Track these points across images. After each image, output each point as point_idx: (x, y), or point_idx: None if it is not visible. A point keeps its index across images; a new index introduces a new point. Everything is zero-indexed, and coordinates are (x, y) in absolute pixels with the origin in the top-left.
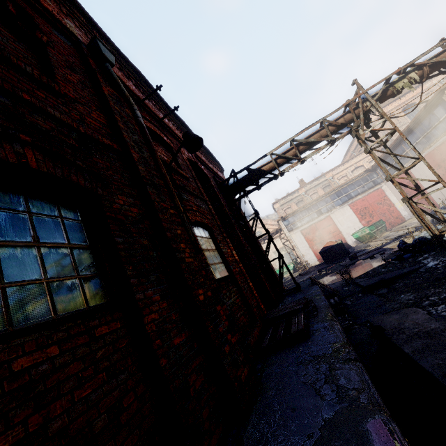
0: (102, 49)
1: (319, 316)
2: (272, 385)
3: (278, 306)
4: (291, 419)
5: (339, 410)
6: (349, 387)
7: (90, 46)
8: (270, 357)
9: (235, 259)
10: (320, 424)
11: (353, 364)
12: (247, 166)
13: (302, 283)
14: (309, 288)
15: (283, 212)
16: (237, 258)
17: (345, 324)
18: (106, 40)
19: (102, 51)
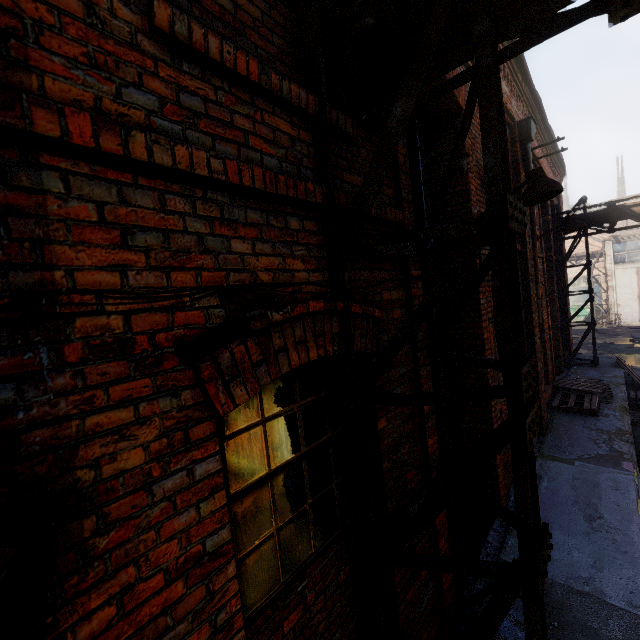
0: (531, 130)
1: (612, 405)
2: (561, 429)
3: (562, 373)
4: (576, 446)
5: (609, 454)
6: (619, 450)
7: (520, 123)
8: (558, 414)
9: (548, 325)
10: (595, 454)
11: (628, 444)
12: (610, 202)
13: (601, 358)
14: (608, 369)
15: (624, 221)
16: (550, 324)
17: (634, 419)
18: (527, 83)
19: (530, 133)
